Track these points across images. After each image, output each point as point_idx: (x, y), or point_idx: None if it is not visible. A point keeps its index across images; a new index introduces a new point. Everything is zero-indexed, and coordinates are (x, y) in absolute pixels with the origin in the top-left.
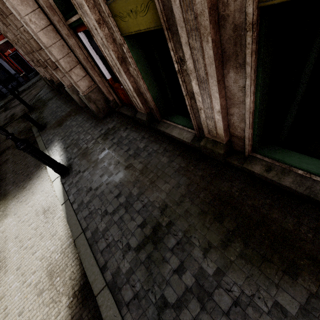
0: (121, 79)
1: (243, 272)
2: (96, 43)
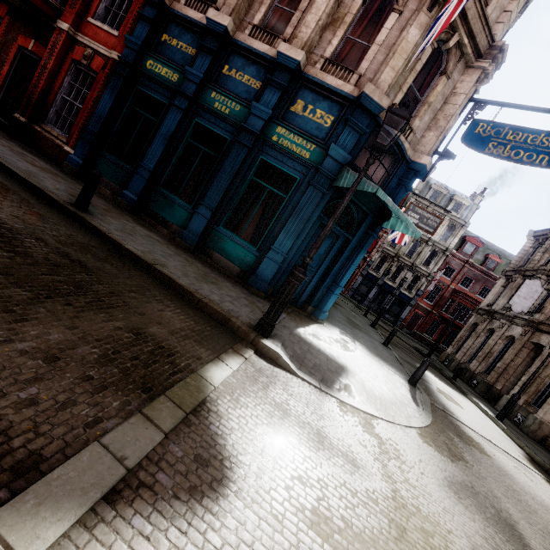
0: None
1: None
2: None
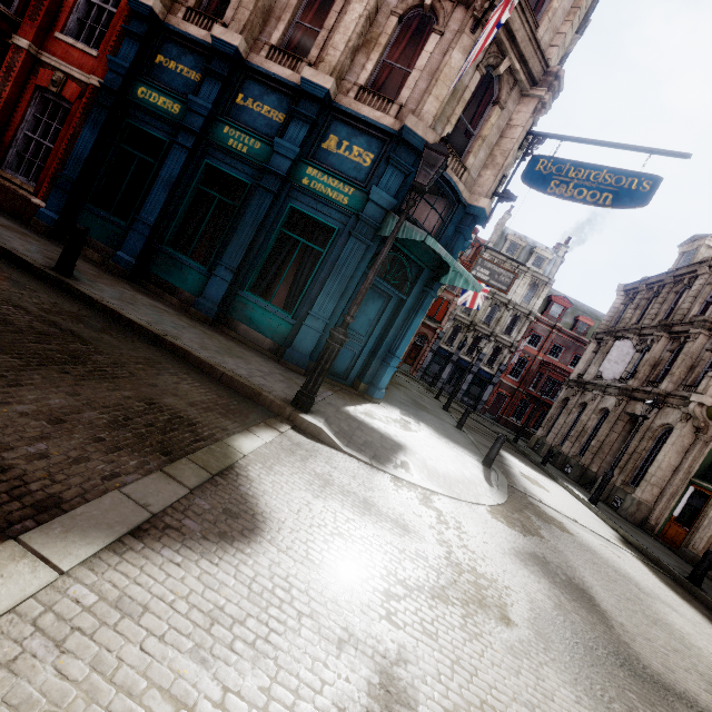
0: (705, 525)
1: None
2: (702, 500)
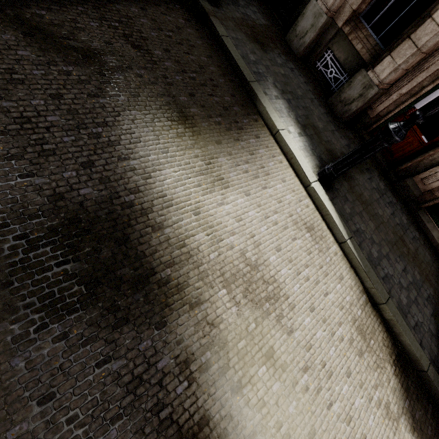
0: None
1: None
2: None
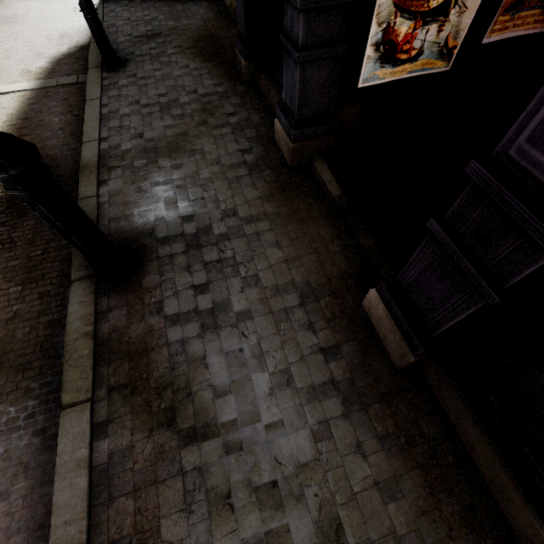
0: None
1: (185, 56)
2: None
